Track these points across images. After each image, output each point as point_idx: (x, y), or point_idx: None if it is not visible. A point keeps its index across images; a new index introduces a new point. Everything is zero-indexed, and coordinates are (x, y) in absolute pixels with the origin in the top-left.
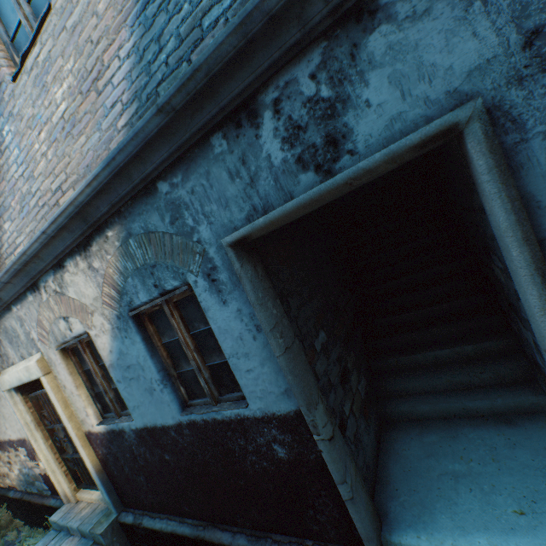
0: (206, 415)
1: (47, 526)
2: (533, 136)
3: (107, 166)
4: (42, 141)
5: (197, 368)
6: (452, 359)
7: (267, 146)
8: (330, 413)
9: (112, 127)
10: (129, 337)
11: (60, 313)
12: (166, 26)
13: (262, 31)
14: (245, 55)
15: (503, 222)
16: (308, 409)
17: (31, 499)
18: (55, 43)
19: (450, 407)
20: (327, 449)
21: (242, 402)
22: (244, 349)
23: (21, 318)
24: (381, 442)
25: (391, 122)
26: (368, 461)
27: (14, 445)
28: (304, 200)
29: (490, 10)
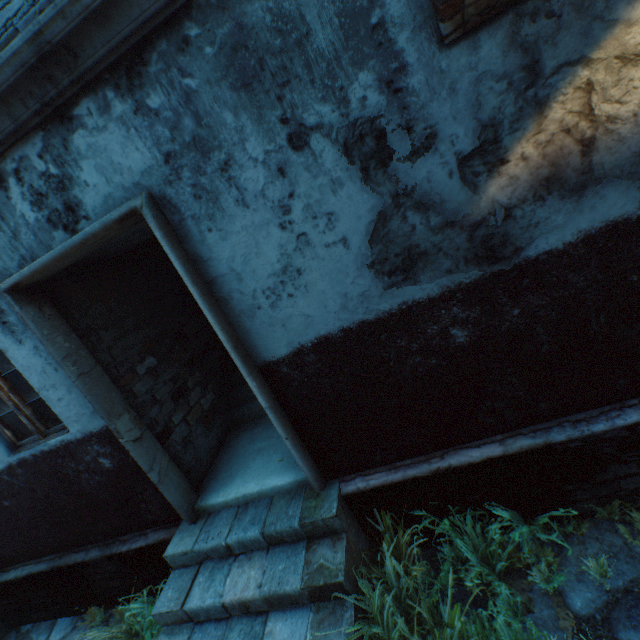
0: (35, 450)
1: None
2: (188, 218)
3: None
4: None
5: (16, 408)
6: None
7: (20, 206)
8: (141, 421)
9: None
10: None
11: None
12: None
13: None
14: None
15: (180, 272)
16: (110, 420)
17: None
18: None
19: None
20: (132, 448)
21: (67, 429)
22: (51, 381)
23: None
24: (225, 442)
25: (107, 199)
26: (200, 457)
27: None
28: (56, 254)
29: (142, 136)
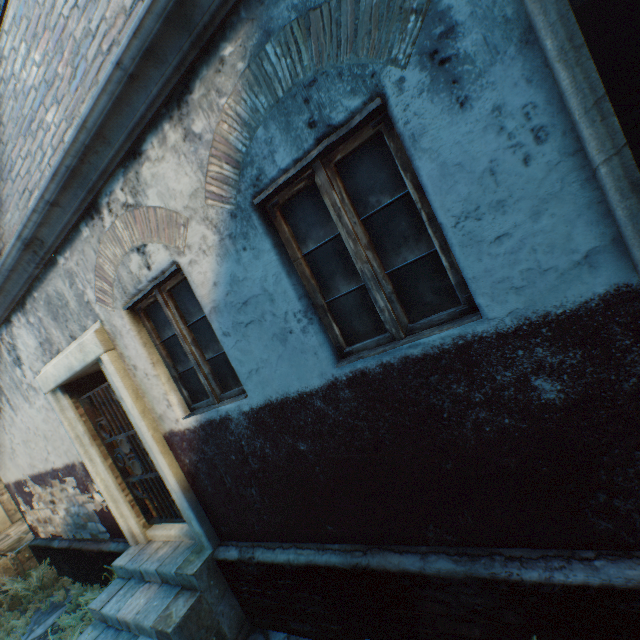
0: (388, 356)
1: (104, 581)
2: None
3: None
4: None
5: (373, 277)
6: None
7: None
8: None
9: None
10: (249, 247)
11: (131, 243)
12: None
13: None
14: None
15: None
16: None
17: (83, 546)
18: None
19: None
20: None
21: (463, 318)
22: (495, 194)
23: (71, 273)
24: None
25: None
26: None
27: (58, 476)
28: None
29: None
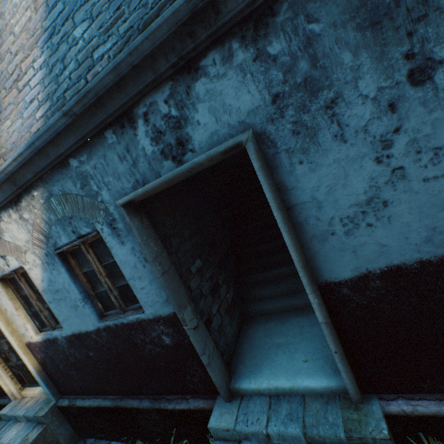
0: (117, 321)
1: None
2: (281, 151)
3: (29, 148)
4: None
5: (109, 289)
6: (288, 274)
7: (142, 142)
8: (197, 312)
9: (32, 116)
10: (56, 269)
11: None
12: (68, 53)
13: (130, 73)
14: (121, 85)
15: (268, 198)
16: (179, 310)
17: None
18: None
19: (284, 305)
20: (192, 334)
21: (141, 310)
22: (138, 274)
23: None
24: (242, 330)
25: (212, 135)
26: (228, 342)
27: None
28: (165, 179)
29: (255, 80)
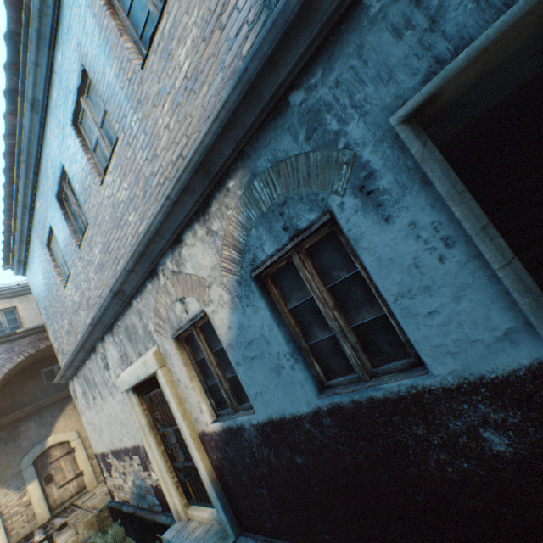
0: (357, 395)
1: None
2: None
3: (238, 84)
4: (165, 114)
5: (340, 331)
6: None
7: None
8: None
9: (235, 59)
10: (250, 304)
11: (176, 295)
12: None
13: None
14: None
15: None
16: None
17: (143, 514)
18: (180, 5)
19: None
20: None
21: (414, 369)
22: (421, 281)
23: (140, 311)
24: None
25: None
26: None
27: (128, 454)
28: None
29: None
